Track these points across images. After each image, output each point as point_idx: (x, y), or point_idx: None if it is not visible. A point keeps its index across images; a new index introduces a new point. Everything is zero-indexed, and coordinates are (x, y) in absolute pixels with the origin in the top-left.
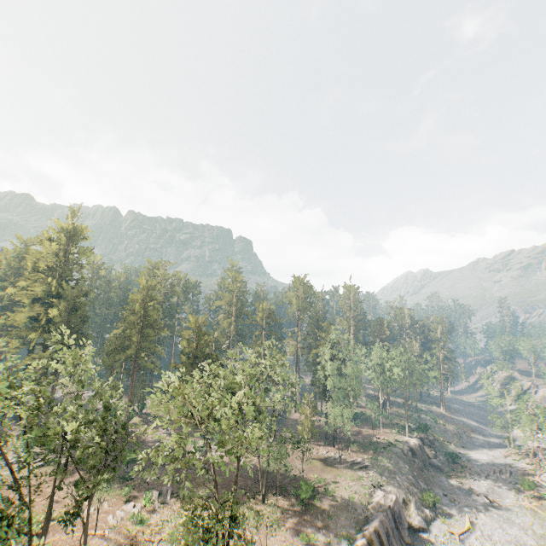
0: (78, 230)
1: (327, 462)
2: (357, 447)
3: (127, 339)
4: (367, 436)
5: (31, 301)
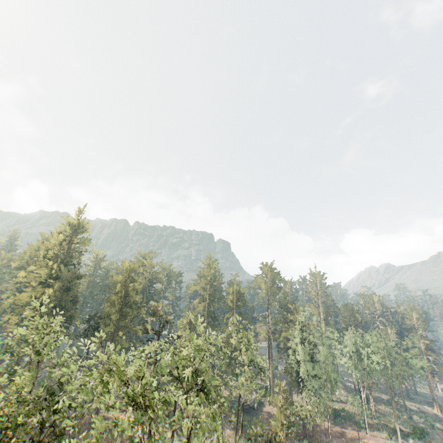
0: (80, 224)
1: None
2: None
3: (107, 318)
4: (352, 438)
5: (38, 284)
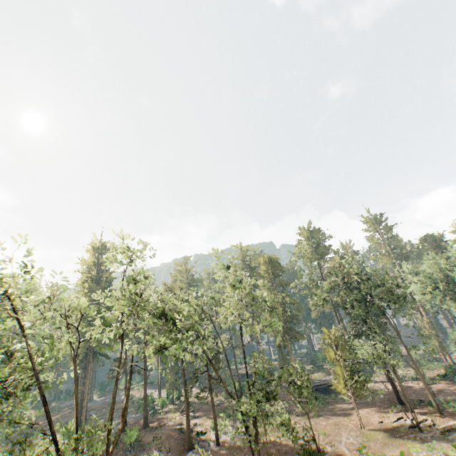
0: (101, 244)
1: (395, 432)
2: (455, 407)
3: None
4: None
5: None
